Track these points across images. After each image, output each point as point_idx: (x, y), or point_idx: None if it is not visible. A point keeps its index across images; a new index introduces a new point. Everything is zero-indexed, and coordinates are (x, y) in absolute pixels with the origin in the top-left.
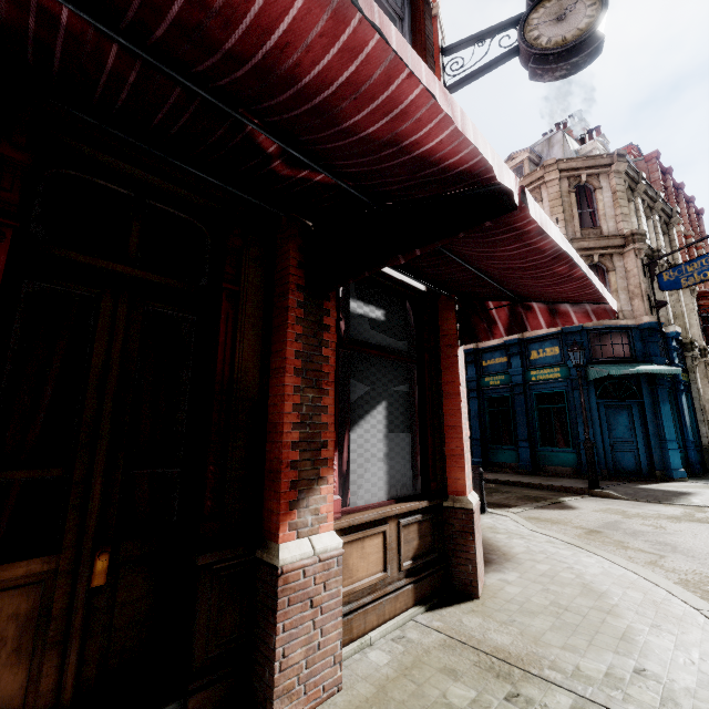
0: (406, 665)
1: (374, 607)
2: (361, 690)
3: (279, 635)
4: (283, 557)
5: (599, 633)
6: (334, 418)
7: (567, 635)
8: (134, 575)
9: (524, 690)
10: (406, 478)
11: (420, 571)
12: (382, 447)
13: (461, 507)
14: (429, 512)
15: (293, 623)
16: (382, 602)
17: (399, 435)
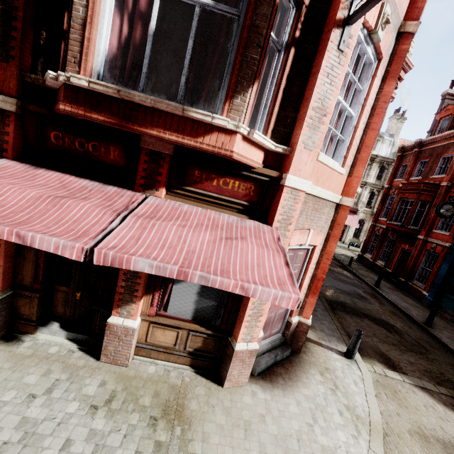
0: (152, 379)
1: (164, 354)
2: (130, 372)
3: (105, 340)
4: (109, 320)
5: (232, 448)
6: (144, 281)
7: (218, 433)
8: (87, 300)
9: (160, 421)
10: (208, 315)
11: (199, 356)
12: (194, 297)
13: (232, 345)
14: (214, 336)
15: (110, 339)
16: (169, 354)
17: (209, 295)
